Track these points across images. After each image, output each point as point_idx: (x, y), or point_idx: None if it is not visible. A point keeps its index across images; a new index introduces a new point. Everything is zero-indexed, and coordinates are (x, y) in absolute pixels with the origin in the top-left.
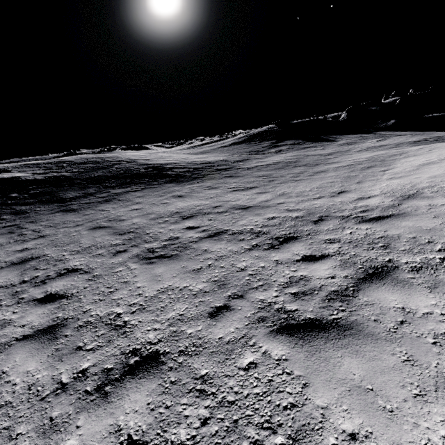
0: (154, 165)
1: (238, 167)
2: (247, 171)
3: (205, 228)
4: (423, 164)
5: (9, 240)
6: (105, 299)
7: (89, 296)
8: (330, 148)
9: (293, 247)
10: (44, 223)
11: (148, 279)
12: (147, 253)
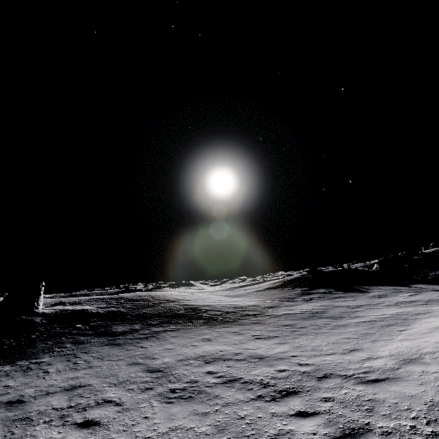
0: (193, 305)
1: (267, 314)
2: (274, 318)
3: (222, 374)
4: (437, 327)
5: (66, 367)
6: (127, 430)
7: (116, 426)
8: (360, 300)
9: (291, 402)
10: (95, 354)
11: (164, 416)
12: (169, 392)
